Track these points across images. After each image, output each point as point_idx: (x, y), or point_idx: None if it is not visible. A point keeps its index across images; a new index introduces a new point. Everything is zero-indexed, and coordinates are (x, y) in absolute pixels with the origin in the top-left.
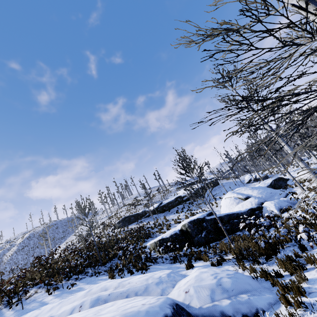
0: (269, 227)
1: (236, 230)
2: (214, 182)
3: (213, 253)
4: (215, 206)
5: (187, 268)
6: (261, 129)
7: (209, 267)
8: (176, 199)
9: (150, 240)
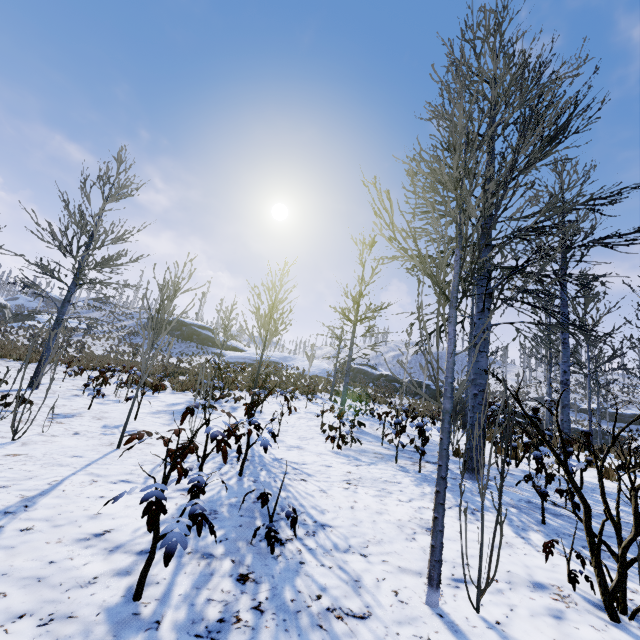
0: None
1: None
2: None
3: None
4: None
5: None
6: None
7: None
8: (633, 416)
9: None
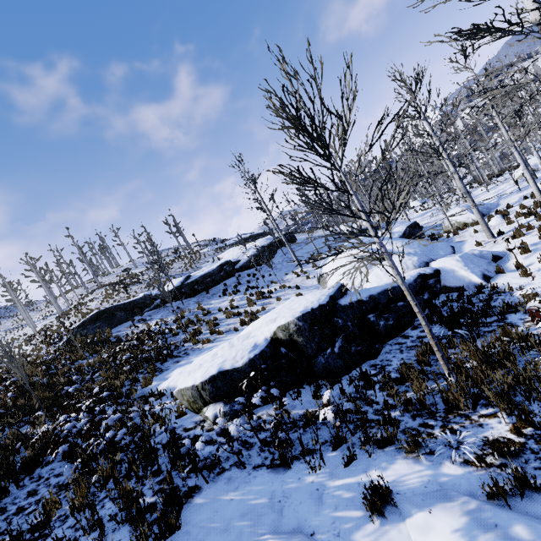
0: (504, 313)
1: (404, 326)
2: (289, 236)
3: (403, 408)
4: (304, 278)
5: (376, 513)
6: (540, 31)
7: (535, 536)
8: (221, 267)
9: (171, 366)
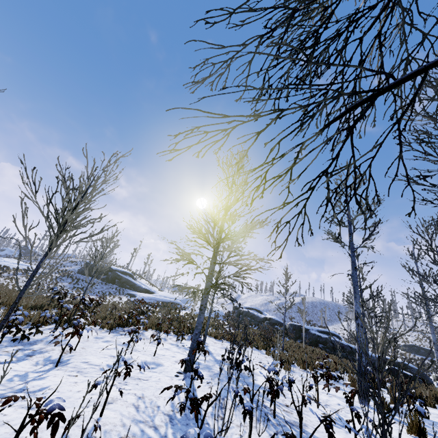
0: None
1: None
2: None
3: None
4: None
5: None
6: None
7: None
8: None
9: None
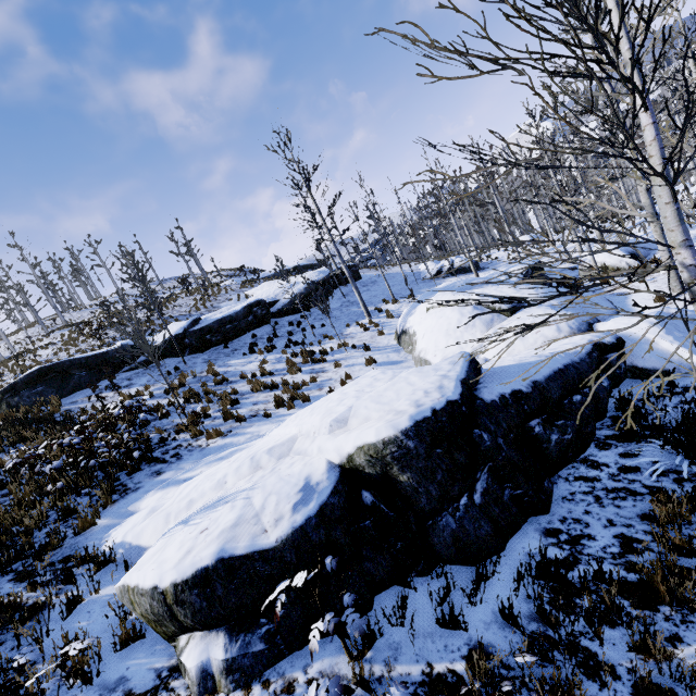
0: None
1: (585, 442)
2: (351, 271)
3: None
4: (375, 334)
5: None
6: None
7: None
8: (249, 309)
9: (145, 482)
